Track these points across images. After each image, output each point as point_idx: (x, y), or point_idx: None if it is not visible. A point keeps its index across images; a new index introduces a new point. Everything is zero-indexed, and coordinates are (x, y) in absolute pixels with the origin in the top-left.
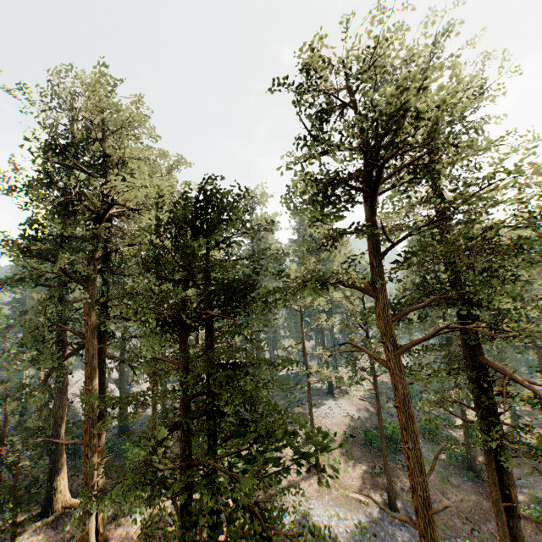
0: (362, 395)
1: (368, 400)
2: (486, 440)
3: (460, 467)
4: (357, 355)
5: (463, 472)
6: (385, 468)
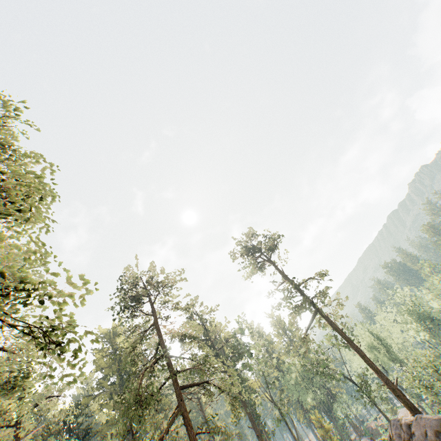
0: None
1: None
2: None
3: None
4: None
5: None
6: None
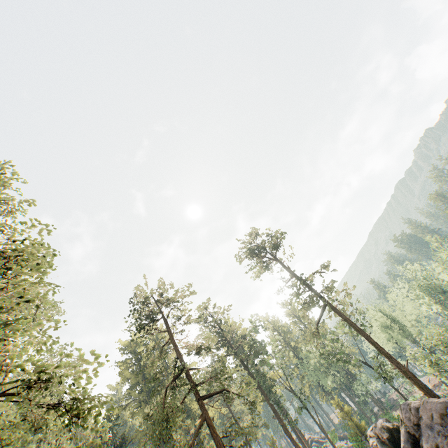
0: None
1: None
2: None
3: None
4: None
5: None
6: None
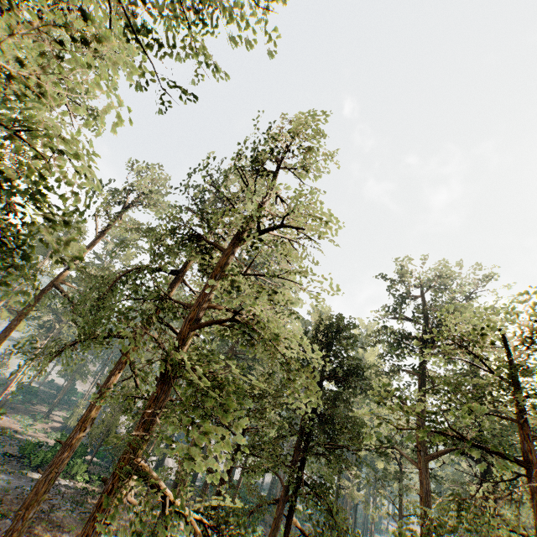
0: None
1: None
2: None
3: None
4: (390, 478)
5: None
6: None
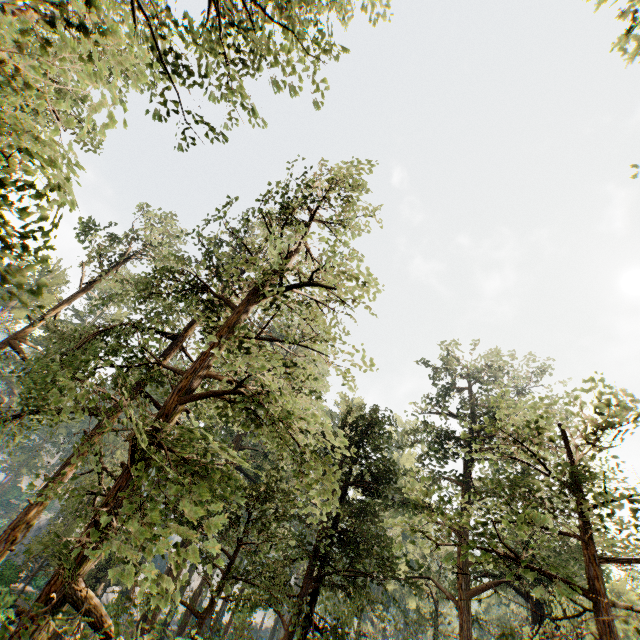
0: None
1: None
2: None
3: None
4: (424, 621)
5: None
6: None
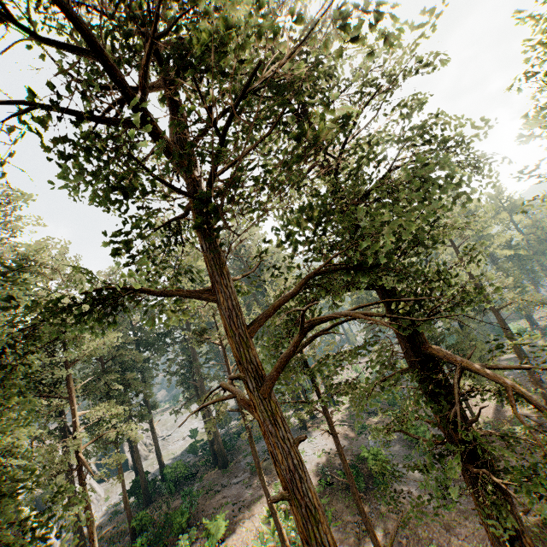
0: (339, 419)
1: (347, 422)
2: (466, 470)
3: (461, 480)
4: None
5: (465, 486)
6: (367, 528)
